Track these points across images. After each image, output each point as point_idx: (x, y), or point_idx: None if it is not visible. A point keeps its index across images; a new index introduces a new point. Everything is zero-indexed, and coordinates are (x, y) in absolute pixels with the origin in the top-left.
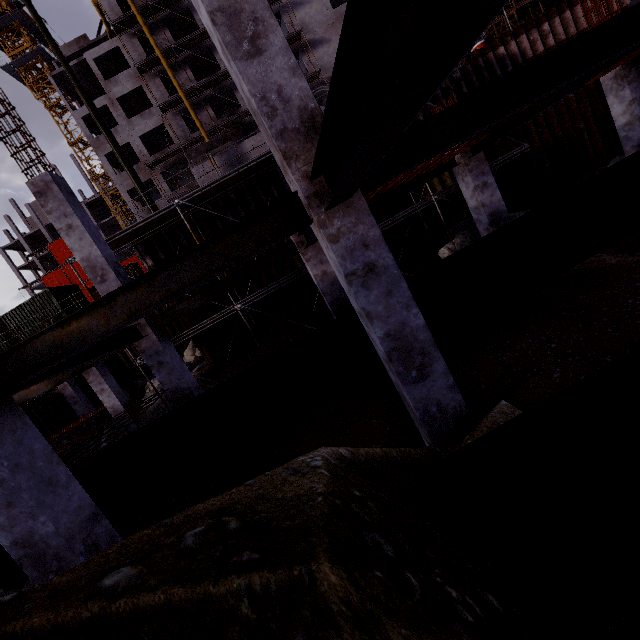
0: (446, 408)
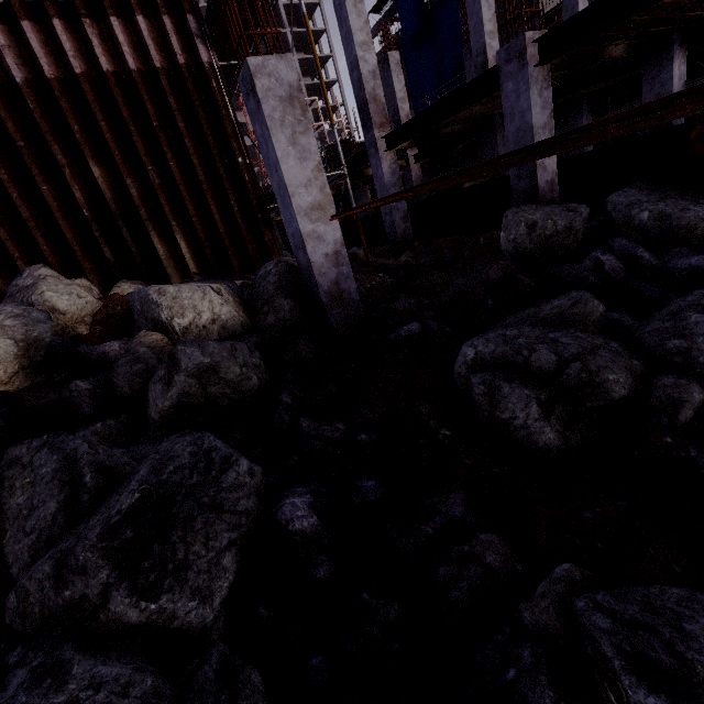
0: None
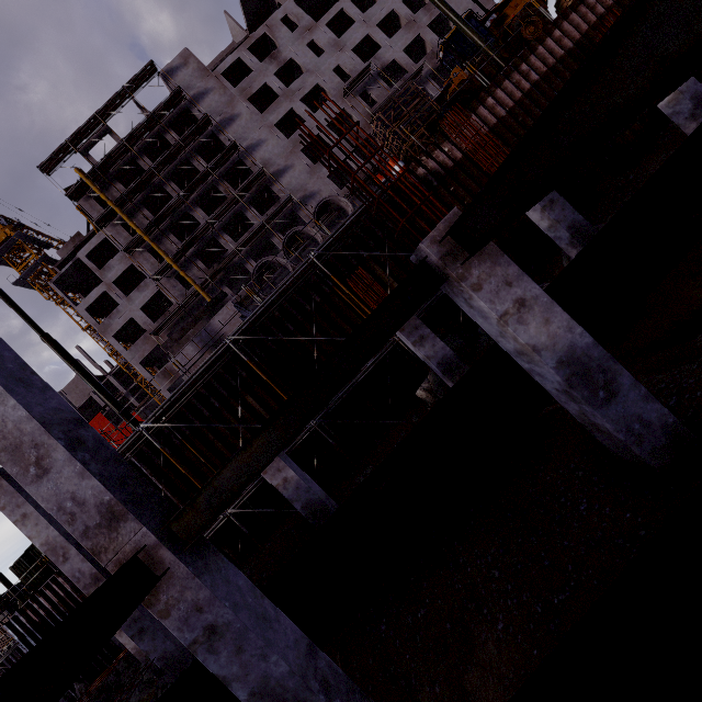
0: None
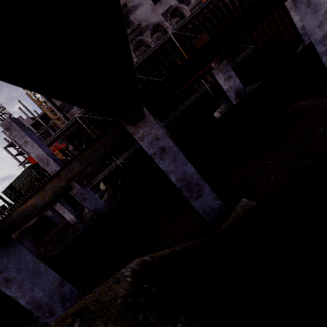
0: (214, 208)
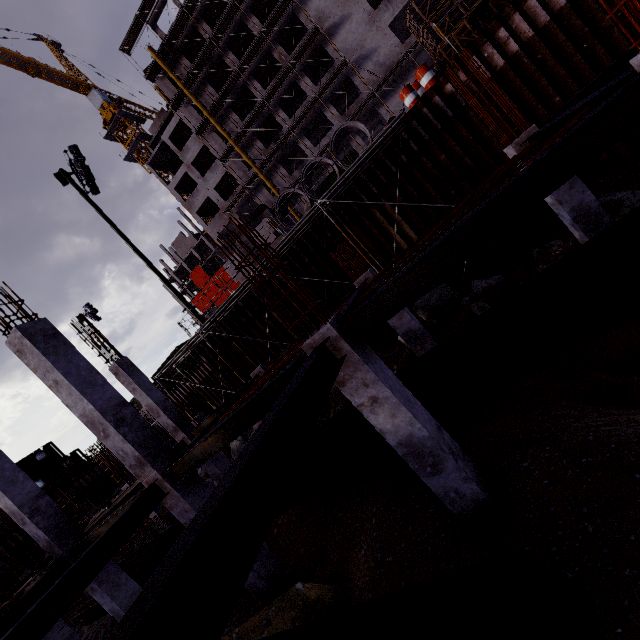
0: (259, 587)
